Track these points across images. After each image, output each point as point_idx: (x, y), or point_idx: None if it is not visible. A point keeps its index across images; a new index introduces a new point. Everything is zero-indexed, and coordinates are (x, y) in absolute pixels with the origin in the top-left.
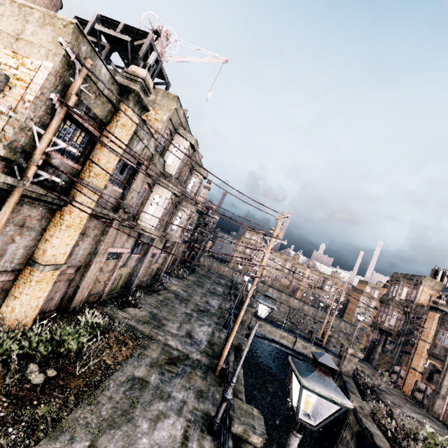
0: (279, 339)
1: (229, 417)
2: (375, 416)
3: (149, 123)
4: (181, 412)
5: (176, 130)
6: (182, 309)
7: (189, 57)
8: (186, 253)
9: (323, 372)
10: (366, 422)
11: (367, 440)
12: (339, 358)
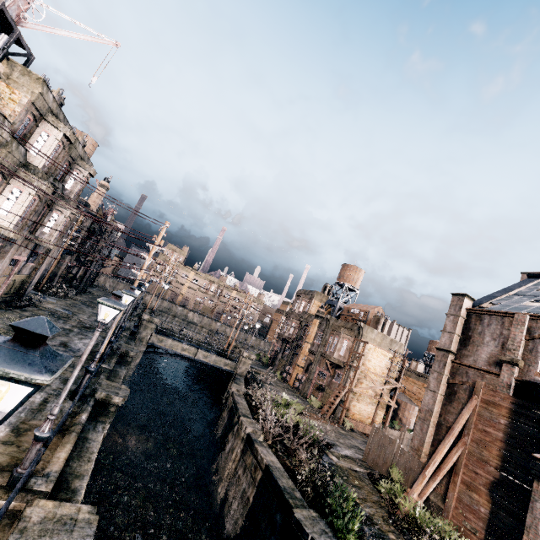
0: (181, 352)
1: (94, 389)
2: (250, 396)
3: (1, 102)
4: (43, 390)
5: (44, 116)
6: (58, 325)
7: (62, 30)
8: (74, 268)
9: (115, 298)
10: (237, 398)
11: (234, 409)
12: (237, 362)
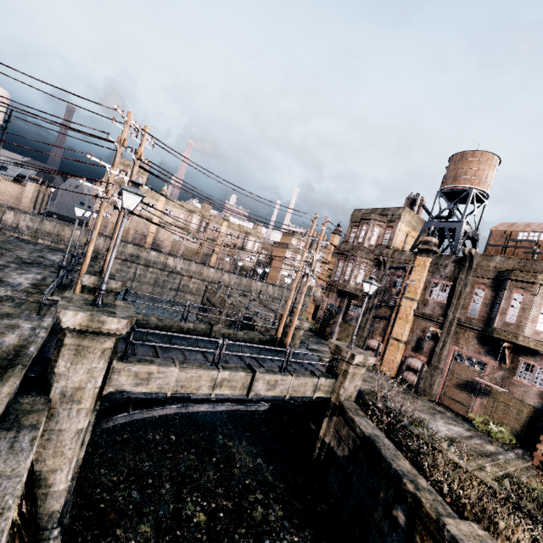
0: (210, 391)
1: None
2: None
3: None
4: None
5: None
6: None
7: None
8: None
9: None
10: None
11: None
12: (334, 375)
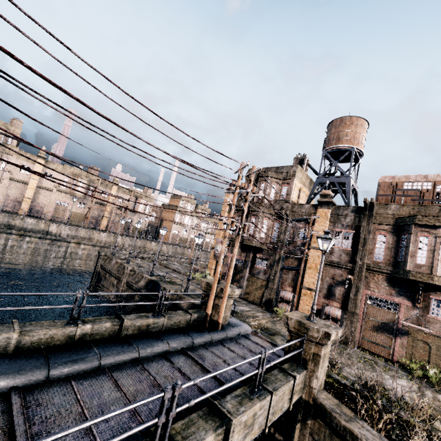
0: None
1: None
2: None
3: None
4: None
5: None
6: None
7: None
8: None
9: None
10: None
11: None
12: (302, 363)
